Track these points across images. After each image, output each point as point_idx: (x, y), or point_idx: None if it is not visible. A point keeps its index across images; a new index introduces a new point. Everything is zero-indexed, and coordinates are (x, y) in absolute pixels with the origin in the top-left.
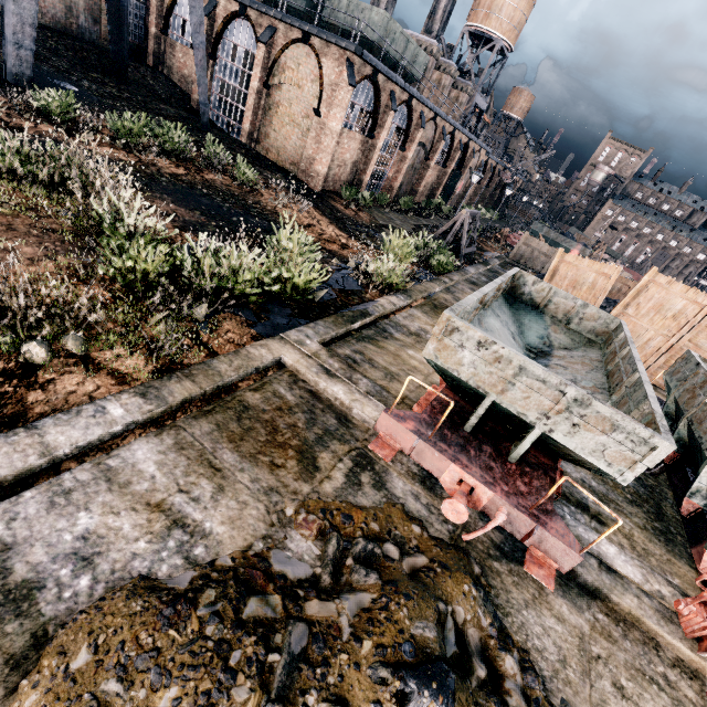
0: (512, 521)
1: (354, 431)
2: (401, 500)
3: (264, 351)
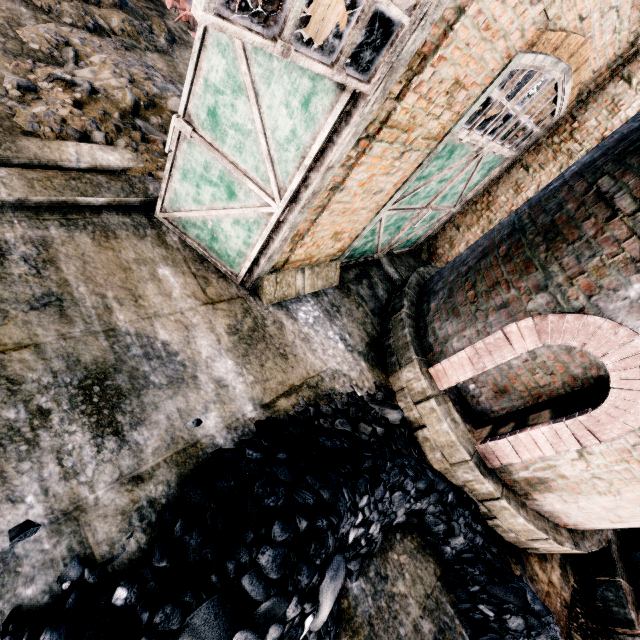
0: (194, 22)
1: (166, 10)
2: (166, 23)
3: None
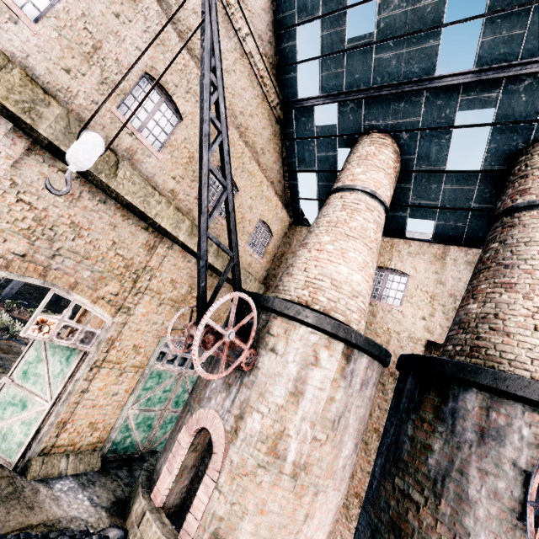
0: None
1: None
2: None
3: (18, 345)
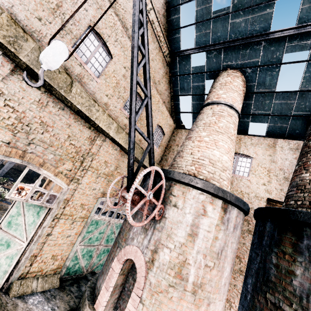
0: None
1: None
2: None
3: (6, 204)
